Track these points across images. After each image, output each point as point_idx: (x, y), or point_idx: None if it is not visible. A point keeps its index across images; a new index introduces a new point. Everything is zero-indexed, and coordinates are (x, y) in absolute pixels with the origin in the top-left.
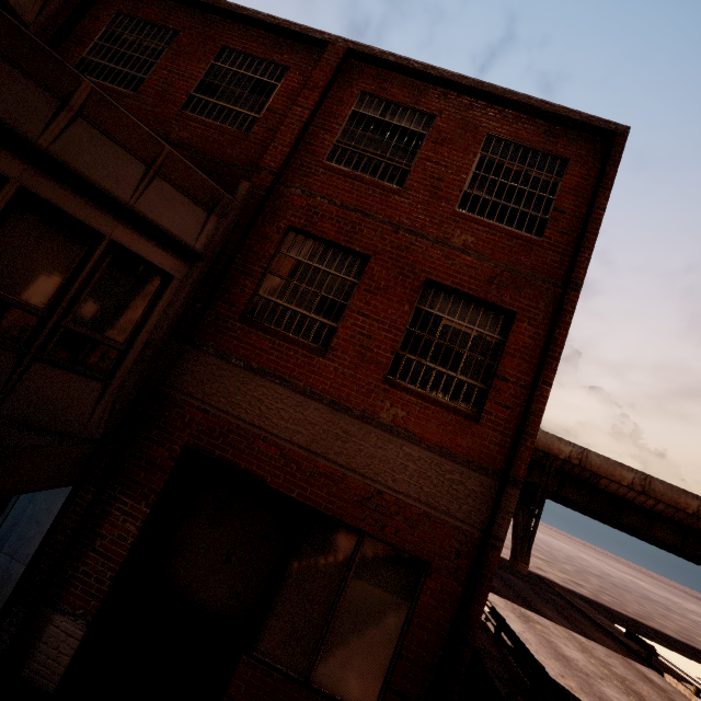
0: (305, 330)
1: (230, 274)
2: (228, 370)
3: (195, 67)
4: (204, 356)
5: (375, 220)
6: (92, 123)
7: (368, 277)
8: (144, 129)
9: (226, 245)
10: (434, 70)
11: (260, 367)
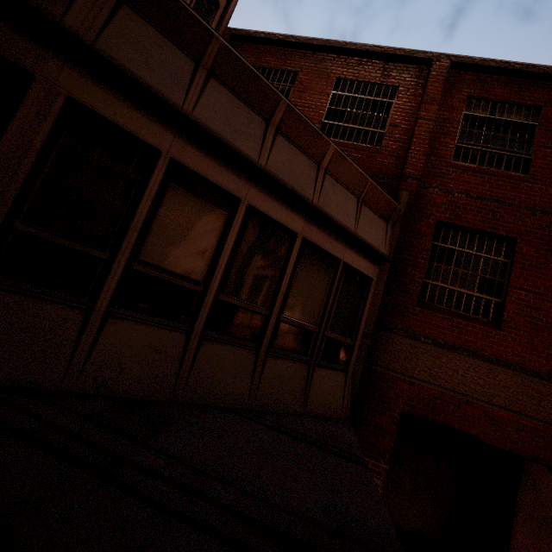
0: (473, 307)
1: (398, 267)
2: (420, 348)
3: (319, 99)
4: (396, 337)
5: (511, 206)
6: (331, 175)
7: (519, 257)
8: (358, 171)
9: (395, 245)
10: (535, 68)
11: (446, 343)
